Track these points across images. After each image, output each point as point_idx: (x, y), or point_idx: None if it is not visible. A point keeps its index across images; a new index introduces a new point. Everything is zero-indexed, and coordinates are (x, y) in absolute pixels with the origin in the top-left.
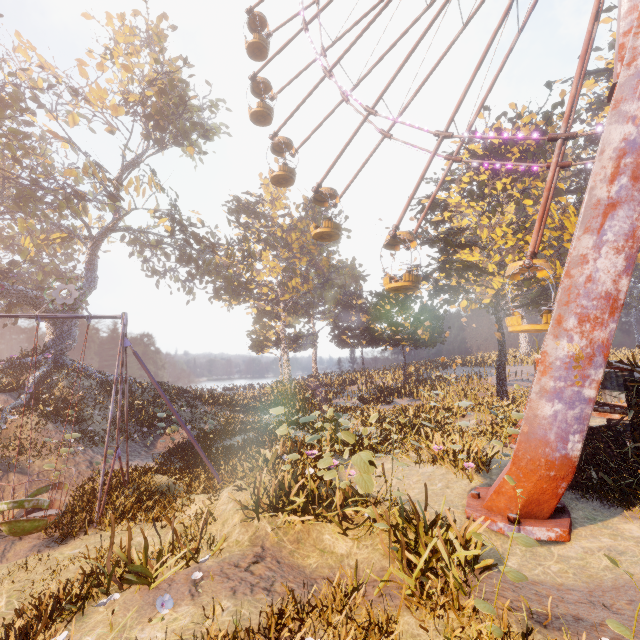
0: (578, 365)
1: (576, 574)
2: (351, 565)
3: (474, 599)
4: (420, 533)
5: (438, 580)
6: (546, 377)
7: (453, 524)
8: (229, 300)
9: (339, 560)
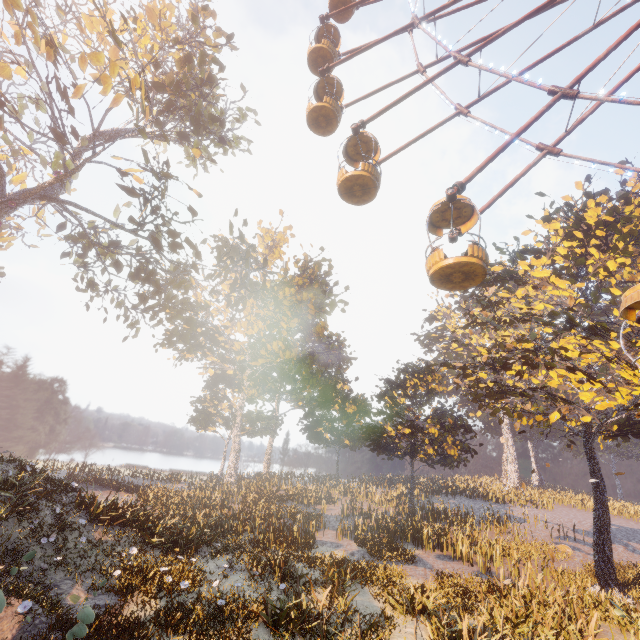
0: None
1: None
2: None
3: None
4: None
5: None
6: None
7: None
8: (183, 350)
9: None
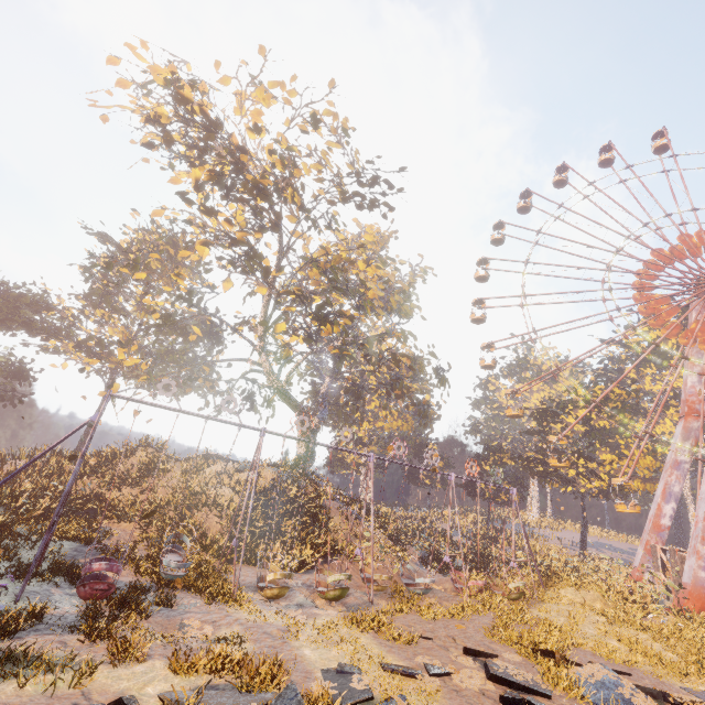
0: None
1: None
2: None
3: None
4: (693, 613)
5: None
6: (700, 560)
7: None
8: (338, 422)
9: None
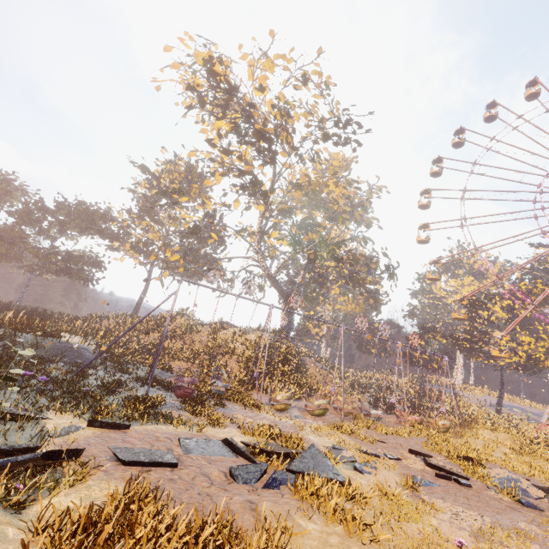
0: None
1: None
2: None
3: None
4: None
5: None
6: None
7: None
8: (306, 304)
9: None
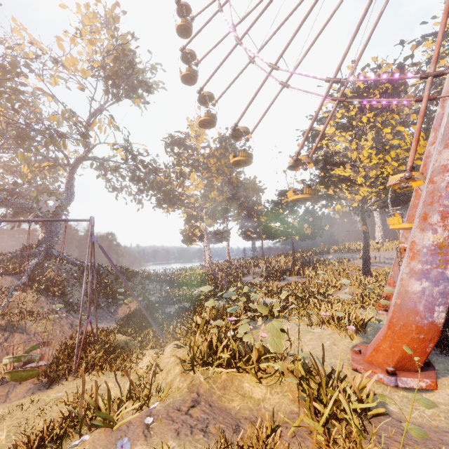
0: (442, 252)
1: (447, 418)
2: (266, 408)
3: (372, 443)
4: (322, 385)
5: (341, 426)
6: (415, 261)
7: (351, 380)
8: (167, 208)
9: (256, 403)
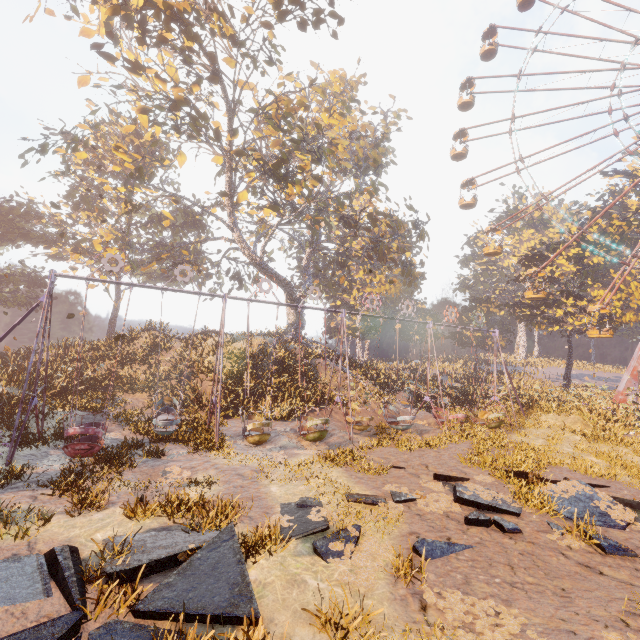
0: None
1: None
2: None
3: None
4: None
5: None
6: None
7: None
8: (329, 293)
9: None
